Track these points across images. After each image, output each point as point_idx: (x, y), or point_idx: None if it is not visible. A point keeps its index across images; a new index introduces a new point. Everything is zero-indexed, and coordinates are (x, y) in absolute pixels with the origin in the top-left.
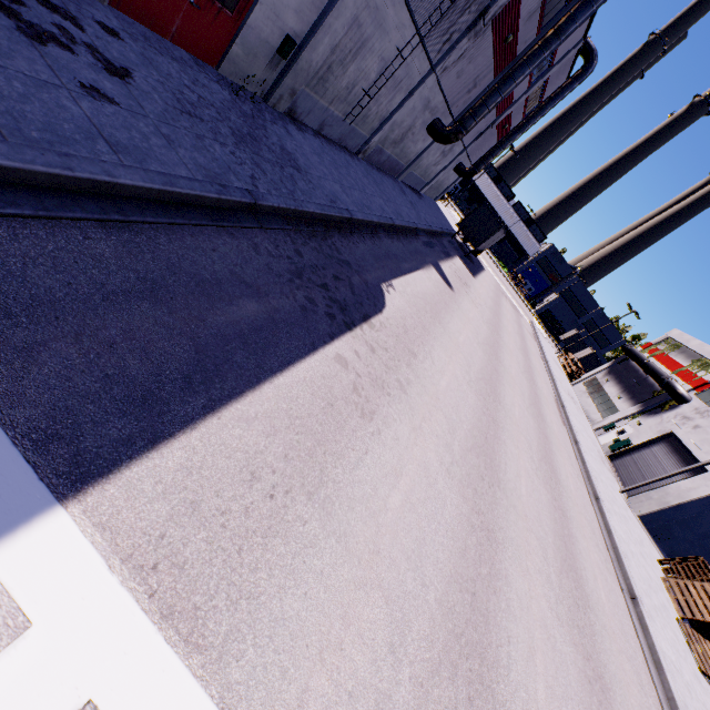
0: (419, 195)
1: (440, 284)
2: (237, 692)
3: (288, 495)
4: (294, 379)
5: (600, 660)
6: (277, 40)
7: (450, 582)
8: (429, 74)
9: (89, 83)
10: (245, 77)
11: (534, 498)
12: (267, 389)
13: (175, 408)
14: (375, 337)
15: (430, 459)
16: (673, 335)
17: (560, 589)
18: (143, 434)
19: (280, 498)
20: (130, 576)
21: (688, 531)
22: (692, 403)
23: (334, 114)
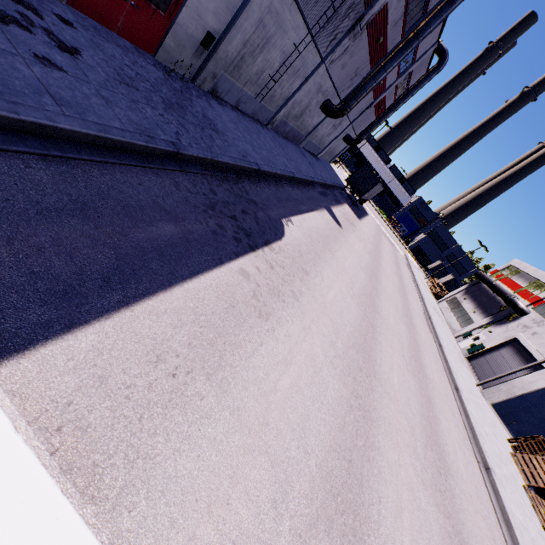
0: (317, 158)
1: (331, 223)
2: (127, 539)
3: (189, 375)
4: (202, 285)
5: (459, 518)
6: (201, 35)
7: (330, 451)
8: (320, 65)
9: (42, 55)
10: (177, 63)
11: (404, 387)
12: (177, 291)
13: (93, 301)
14: (274, 258)
15: (317, 353)
16: (514, 263)
17: (425, 460)
18: (61, 320)
19: (181, 377)
20: (34, 436)
21: (531, 416)
22: (530, 315)
23: (247, 94)
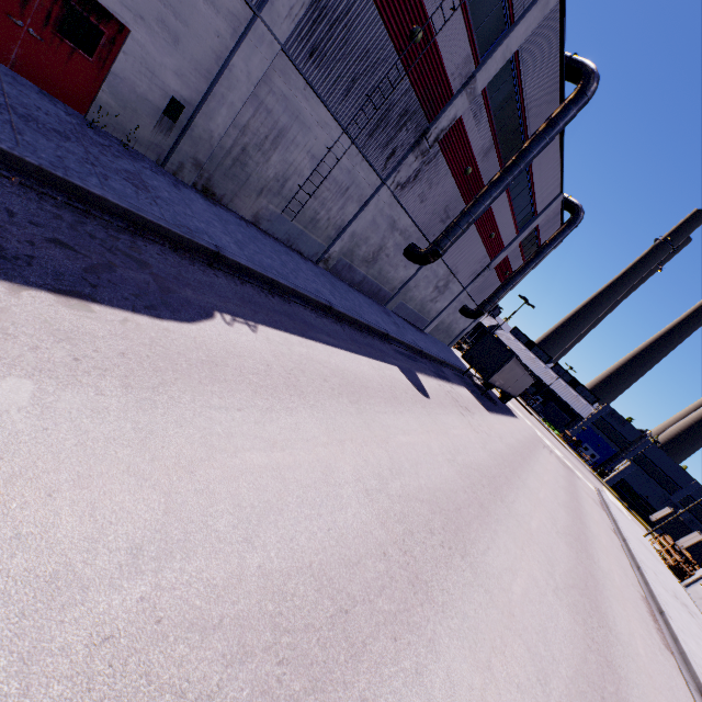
0: (420, 331)
1: (401, 383)
2: None
3: None
4: None
5: None
6: (162, 101)
7: None
8: (381, 187)
9: None
10: (129, 133)
11: None
12: None
13: None
14: (56, 315)
15: None
16: None
17: None
18: None
19: None
20: None
21: None
22: None
23: (270, 208)
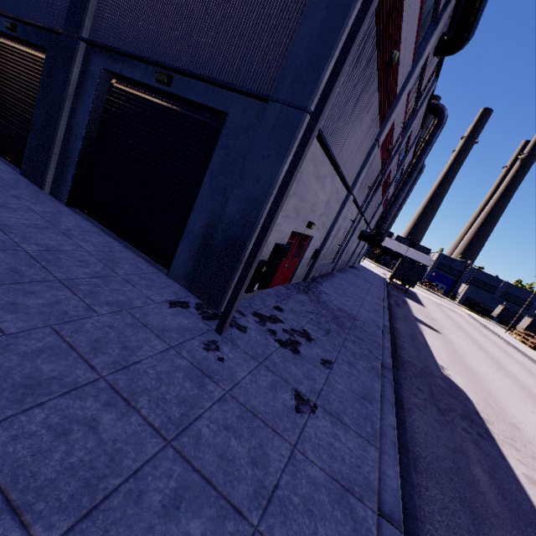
0: (356, 268)
1: (435, 335)
2: None
3: None
4: None
5: None
6: (311, 254)
7: None
8: (361, 218)
9: (320, 359)
10: (298, 277)
11: None
12: None
13: None
14: (500, 432)
15: None
16: None
17: None
18: None
19: None
20: None
21: None
22: None
23: (325, 263)
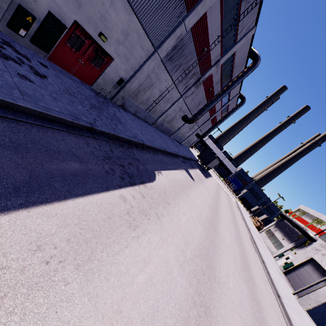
0: (181, 144)
1: (188, 177)
2: None
3: (61, 263)
4: (89, 201)
5: None
6: (117, 79)
7: None
8: (180, 98)
9: (23, 74)
10: (103, 90)
11: (238, 290)
12: (70, 203)
13: None
14: (146, 191)
15: (170, 257)
16: (301, 207)
17: None
18: None
19: (53, 264)
20: None
21: None
22: (318, 241)
23: (141, 108)
